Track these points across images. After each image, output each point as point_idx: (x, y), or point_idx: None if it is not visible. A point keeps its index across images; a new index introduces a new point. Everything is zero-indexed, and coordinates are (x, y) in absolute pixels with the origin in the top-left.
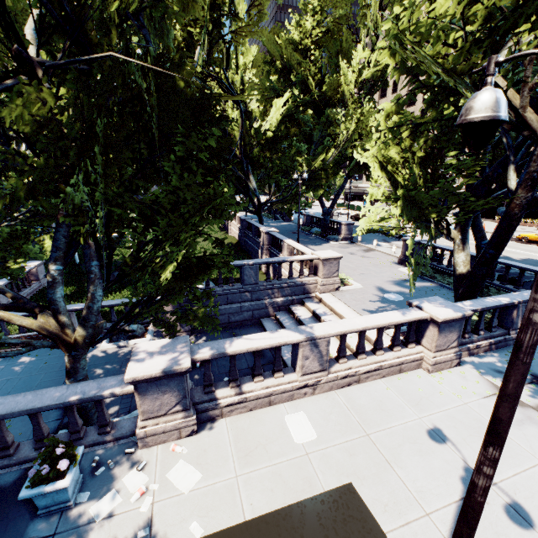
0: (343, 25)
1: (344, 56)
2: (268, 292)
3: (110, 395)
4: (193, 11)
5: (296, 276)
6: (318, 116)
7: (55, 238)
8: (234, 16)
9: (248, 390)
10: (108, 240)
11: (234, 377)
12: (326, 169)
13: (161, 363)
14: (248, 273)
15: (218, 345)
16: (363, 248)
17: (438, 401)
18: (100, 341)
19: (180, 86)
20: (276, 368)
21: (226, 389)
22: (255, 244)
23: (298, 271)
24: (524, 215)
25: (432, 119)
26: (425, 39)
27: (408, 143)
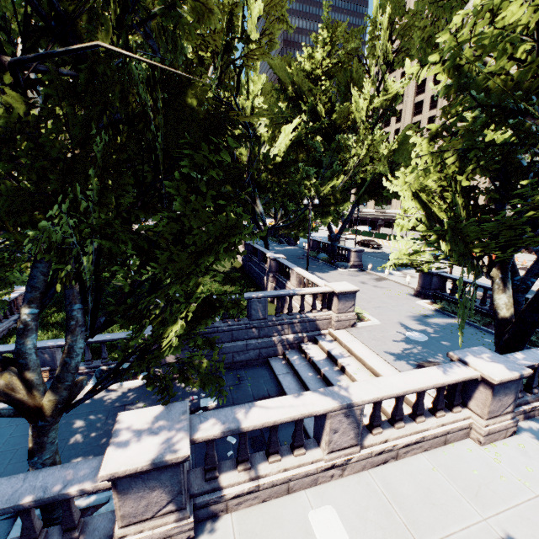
0: (352, 56)
1: (353, 85)
2: (277, 328)
3: (80, 492)
4: (209, 23)
5: (306, 308)
6: (327, 142)
7: (31, 275)
8: (248, 41)
9: (261, 474)
10: (94, 280)
11: (243, 457)
12: (335, 195)
13: (151, 449)
14: (256, 307)
15: (226, 416)
16: (374, 276)
17: (502, 491)
18: (77, 405)
19: (190, 103)
20: (296, 443)
21: (233, 473)
22: (260, 269)
23: (308, 302)
24: None
25: (483, 145)
26: (485, 53)
27: (451, 171)
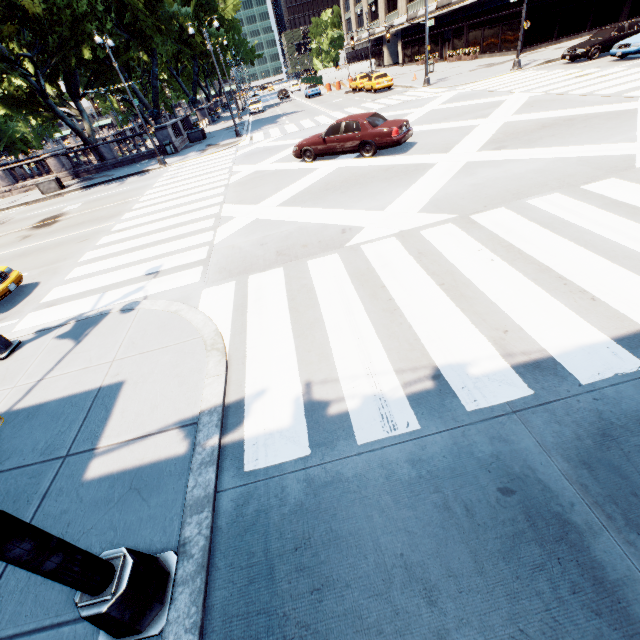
0: None
1: None
2: None
3: None
4: None
5: None
6: None
7: None
8: None
9: None
10: None
11: None
12: None
13: None
14: None
15: None
16: None
17: None
18: None
19: None
20: None
21: None
22: None
23: None
24: (431, 50)
25: None
26: None
27: None
